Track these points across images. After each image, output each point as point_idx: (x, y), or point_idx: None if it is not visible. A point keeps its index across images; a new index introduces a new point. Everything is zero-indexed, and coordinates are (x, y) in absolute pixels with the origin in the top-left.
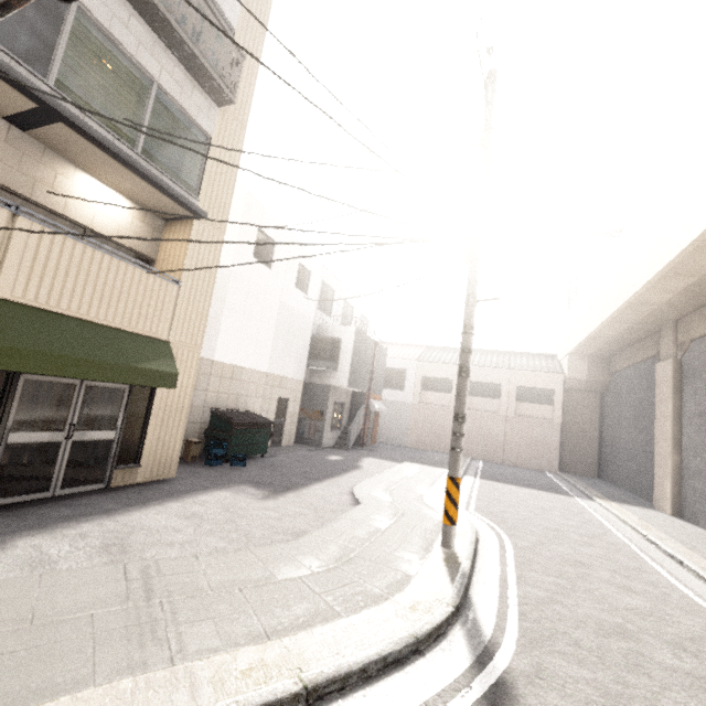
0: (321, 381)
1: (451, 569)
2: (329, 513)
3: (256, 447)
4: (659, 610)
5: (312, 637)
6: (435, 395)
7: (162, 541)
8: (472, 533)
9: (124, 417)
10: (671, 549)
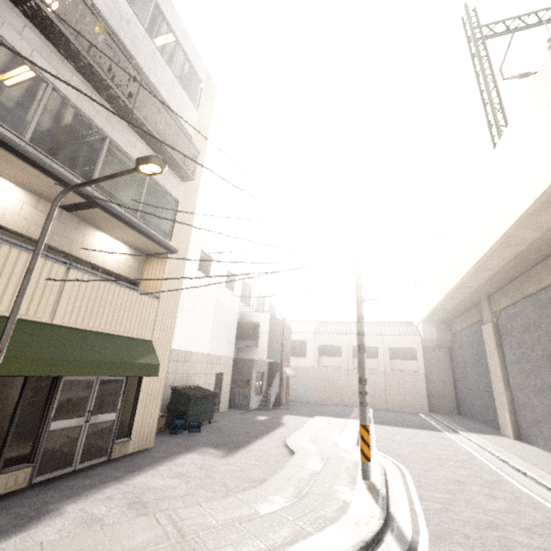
0: (246, 356)
1: (374, 495)
2: (275, 463)
3: (205, 415)
4: (515, 509)
5: (299, 549)
6: (329, 359)
7: (167, 496)
8: (380, 467)
9: (122, 401)
10: (517, 465)
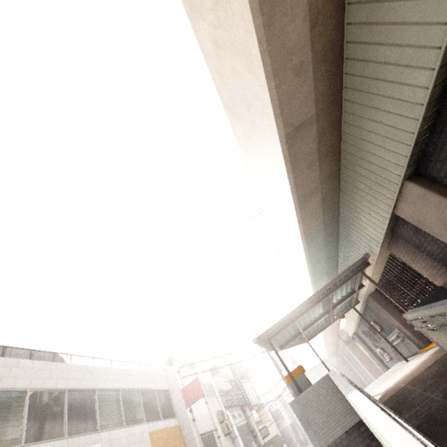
0: (282, 427)
1: None
2: None
3: None
4: None
5: None
6: None
7: None
8: None
9: None
10: None
